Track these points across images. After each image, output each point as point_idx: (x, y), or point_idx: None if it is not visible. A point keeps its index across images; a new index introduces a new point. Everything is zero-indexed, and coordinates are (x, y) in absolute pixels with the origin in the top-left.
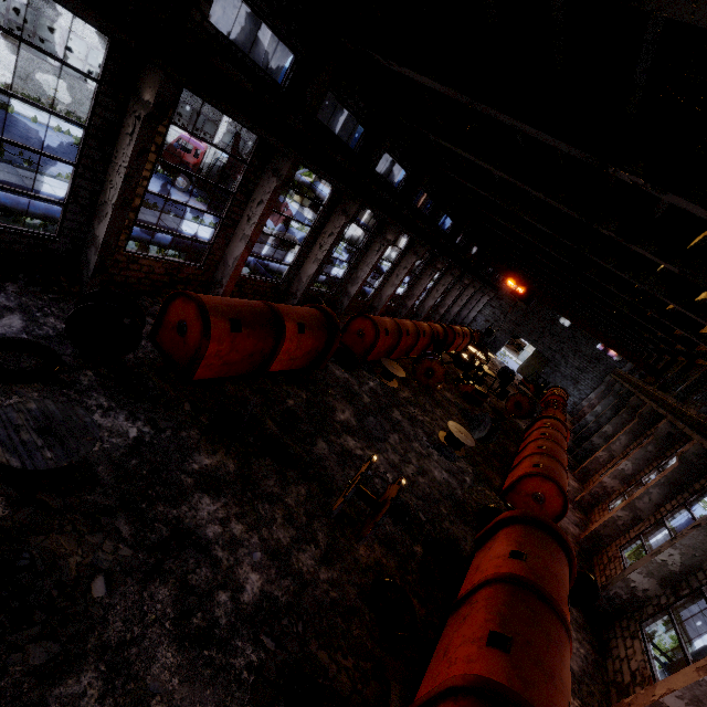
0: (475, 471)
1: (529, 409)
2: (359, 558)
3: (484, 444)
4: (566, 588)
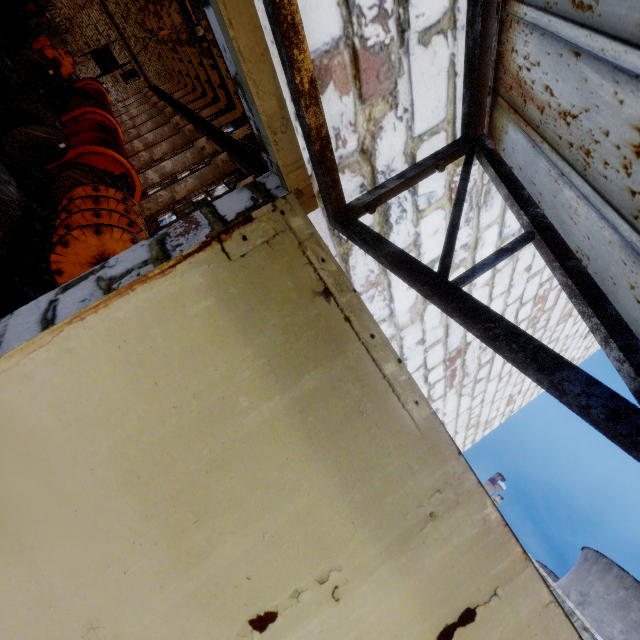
0: None
1: None
2: None
3: None
4: None
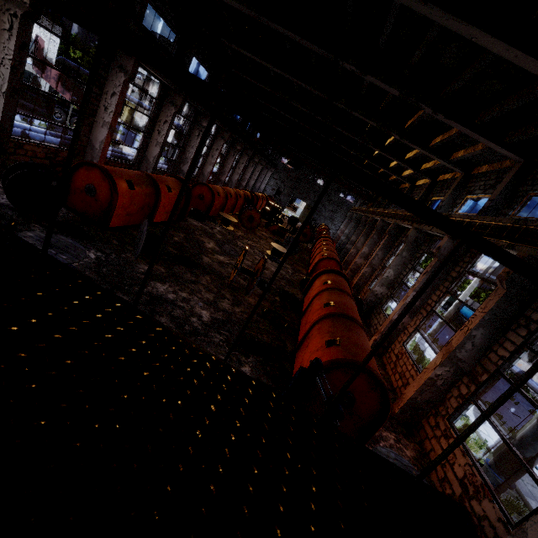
0: (292, 267)
1: (311, 235)
2: (251, 303)
3: (292, 256)
4: (350, 291)
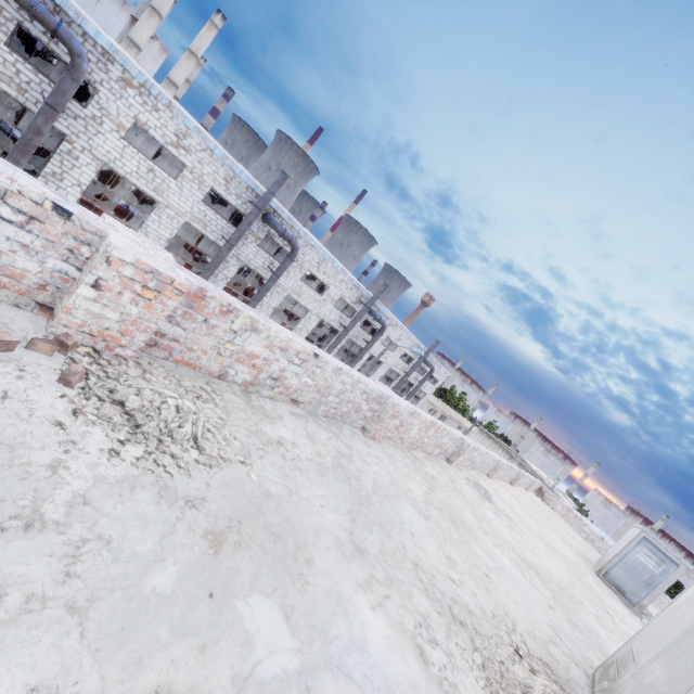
0: None
1: None
2: None
3: None
4: None
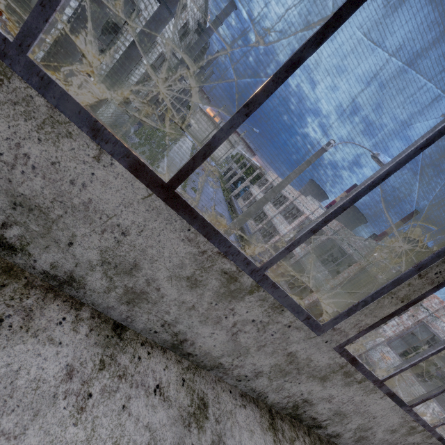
0: None
1: None
2: None
3: None
4: None
